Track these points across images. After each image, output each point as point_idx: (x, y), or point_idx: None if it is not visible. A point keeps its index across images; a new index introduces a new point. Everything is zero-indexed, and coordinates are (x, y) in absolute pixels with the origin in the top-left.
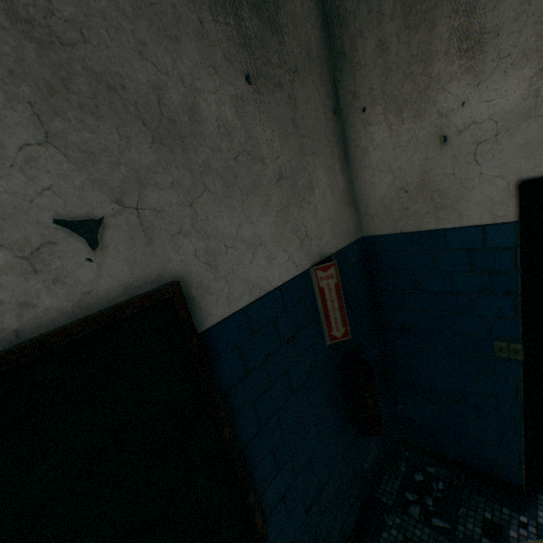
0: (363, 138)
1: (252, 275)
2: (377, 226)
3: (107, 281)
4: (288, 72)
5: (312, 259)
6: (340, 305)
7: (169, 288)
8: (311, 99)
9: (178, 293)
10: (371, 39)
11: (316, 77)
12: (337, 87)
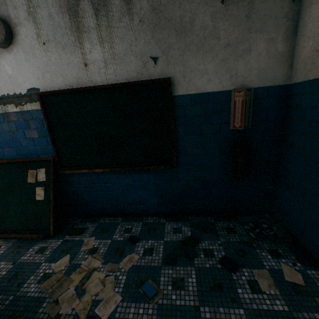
0: (306, 15)
1: (198, 84)
2: (298, 76)
3: (155, 73)
4: None
5: (235, 86)
6: (242, 111)
7: (167, 78)
8: None
9: (169, 81)
10: None
11: None
12: None
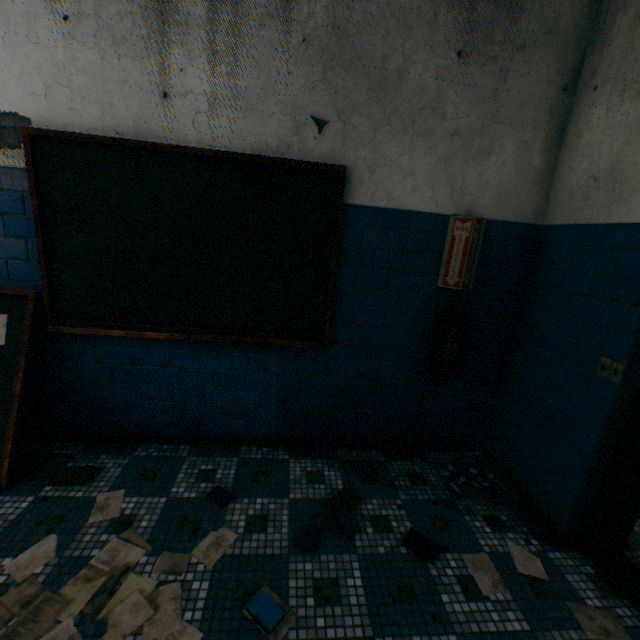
0: (582, 119)
1: (395, 191)
2: (557, 214)
3: (317, 151)
4: (509, 49)
5: (457, 210)
6: (463, 257)
7: (340, 167)
8: (531, 74)
9: (343, 173)
10: (629, 12)
11: (551, 53)
12: (583, 64)
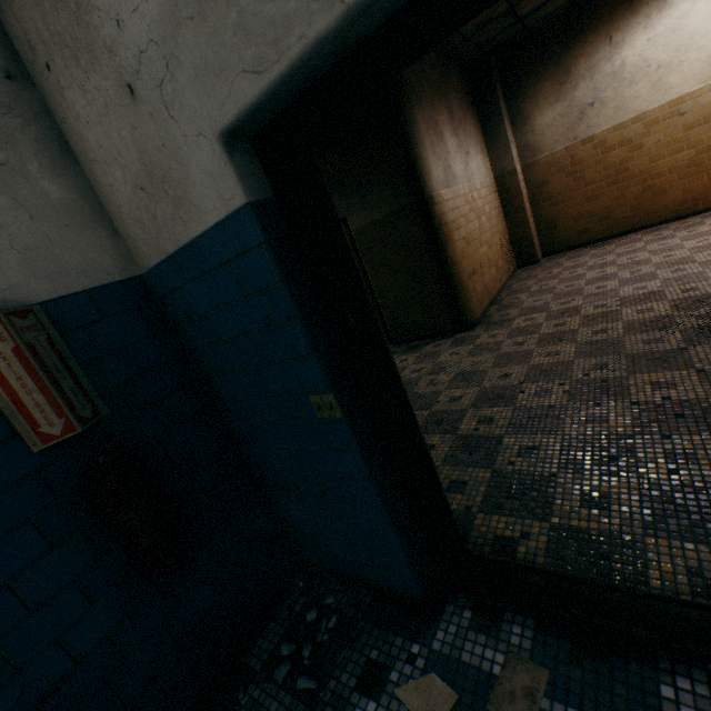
0: (70, 115)
1: None
2: (146, 252)
3: None
4: None
5: None
6: (39, 382)
7: None
8: None
9: None
10: None
11: None
12: (11, 38)
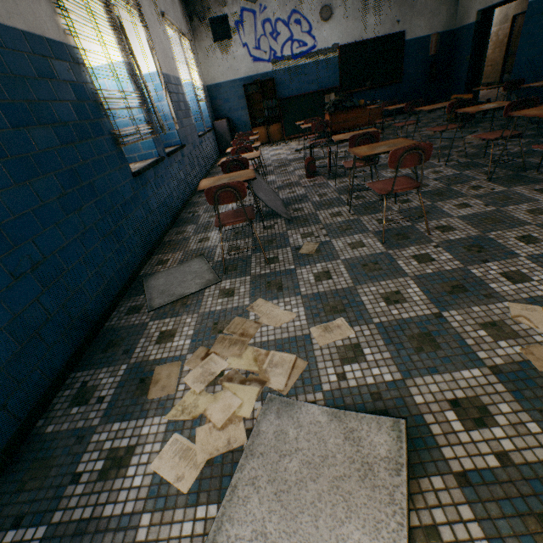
0: None
1: (416, 33)
2: (458, 25)
3: (397, 29)
4: None
5: (432, 33)
6: (435, 45)
7: (403, 32)
8: None
9: (404, 33)
10: None
11: None
12: None
